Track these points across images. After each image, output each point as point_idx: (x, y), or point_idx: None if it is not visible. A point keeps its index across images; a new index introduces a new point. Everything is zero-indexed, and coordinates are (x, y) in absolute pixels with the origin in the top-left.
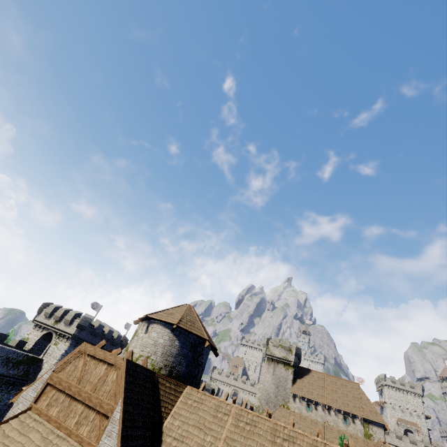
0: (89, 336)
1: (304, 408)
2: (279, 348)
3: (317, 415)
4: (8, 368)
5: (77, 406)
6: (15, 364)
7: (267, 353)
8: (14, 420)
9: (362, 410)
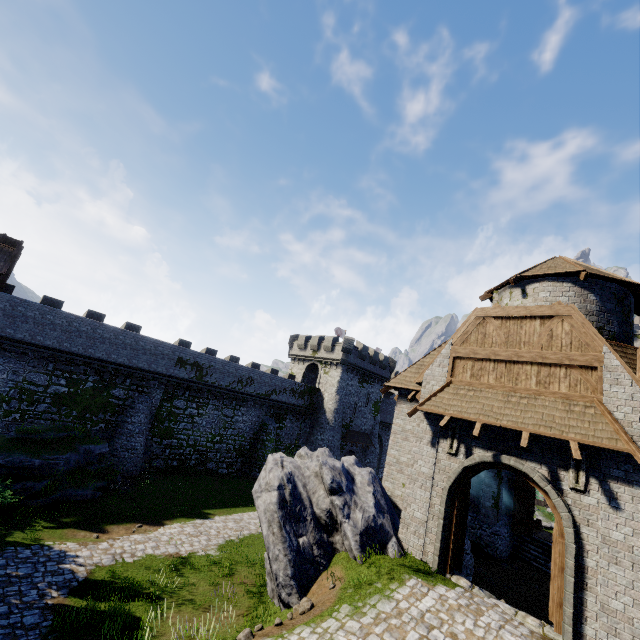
0: (356, 360)
1: None
2: (635, 340)
3: None
4: (296, 398)
5: (524, 368)
6: (300, 395)
7: None
8: (442, 394)
9: None
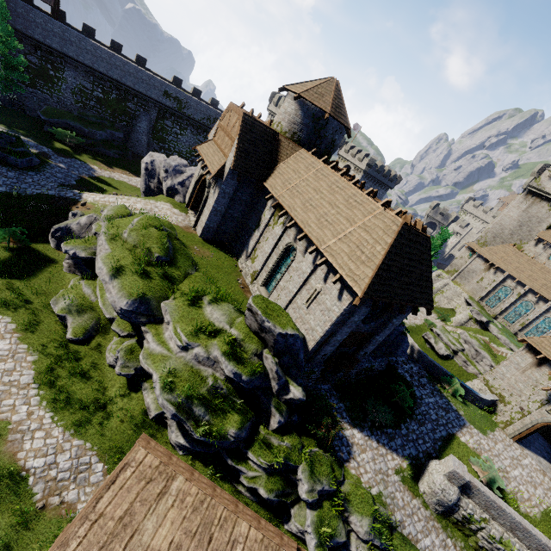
0: None
1: (544, 256)
2: None
3: None
4: None
5: (226, 139)
6: None
7: (531, 184)
8: (207, 143)
9: None
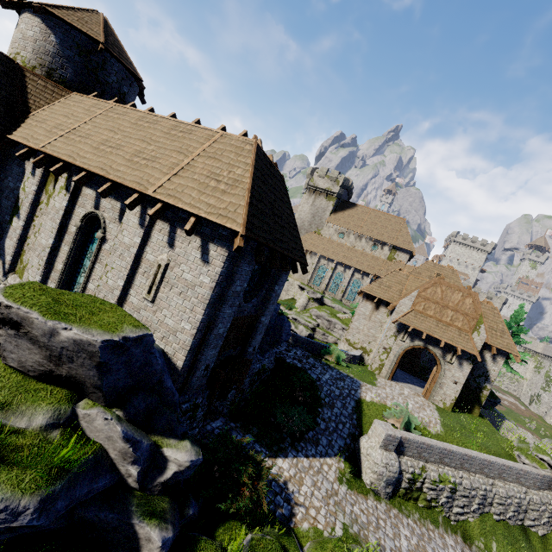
0: None
1: (335, 236)
2: (325, 179)
3: (347, 242)
4: None
5: None
6: None
7: (309, 183)
8: None
9: (395, 240)
